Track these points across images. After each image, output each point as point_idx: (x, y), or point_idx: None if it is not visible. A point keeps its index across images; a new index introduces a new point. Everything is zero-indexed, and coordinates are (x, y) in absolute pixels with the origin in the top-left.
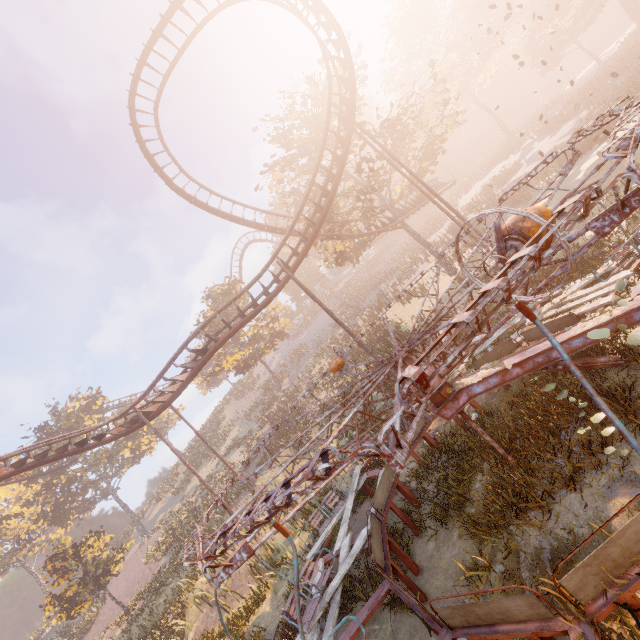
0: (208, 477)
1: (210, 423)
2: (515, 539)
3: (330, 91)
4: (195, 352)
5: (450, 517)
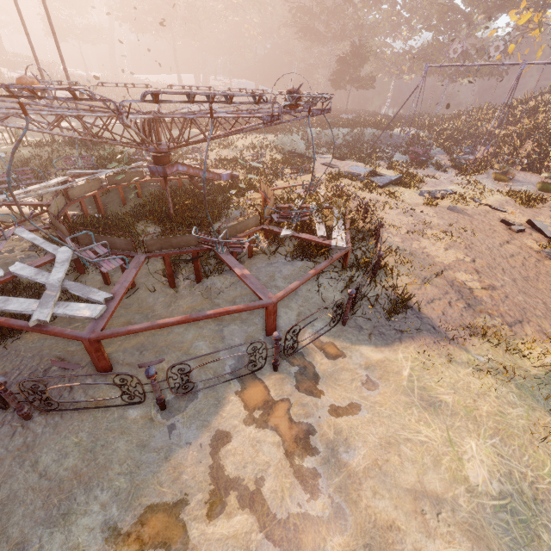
0: None
1: None
2: None
3: None
4: None
5: None
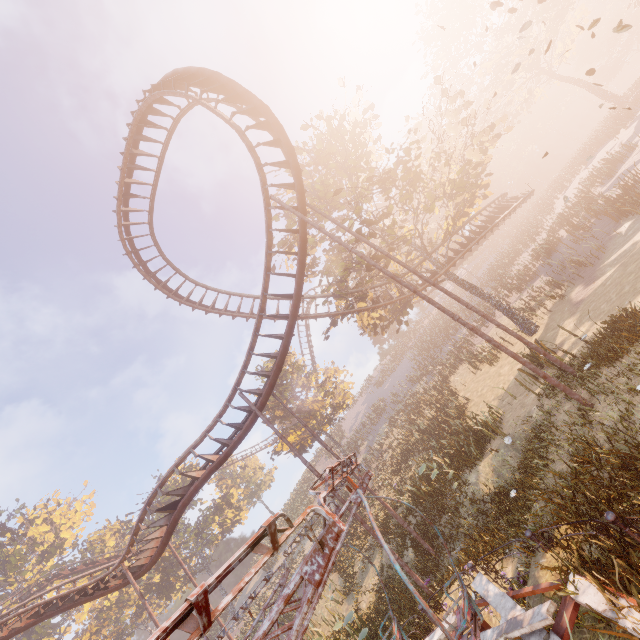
0: (287, 562)
1: (302, 484)
2: None
3: (262, 184)
4: (160, 511)
5: None
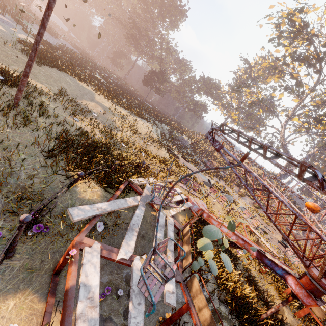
0: None
1: None
2: None
3: None
4: None
5: None
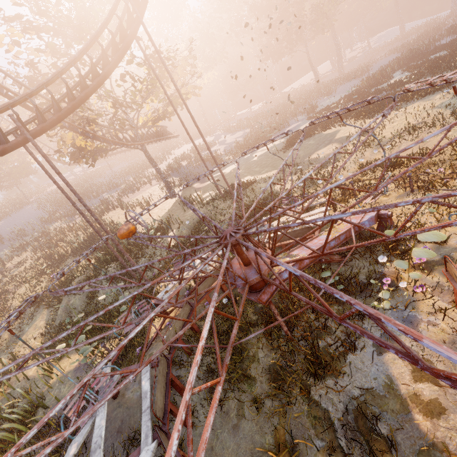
0: None
1: None
2: (322, 408)
3: None
4: None
5: (229, 399)
